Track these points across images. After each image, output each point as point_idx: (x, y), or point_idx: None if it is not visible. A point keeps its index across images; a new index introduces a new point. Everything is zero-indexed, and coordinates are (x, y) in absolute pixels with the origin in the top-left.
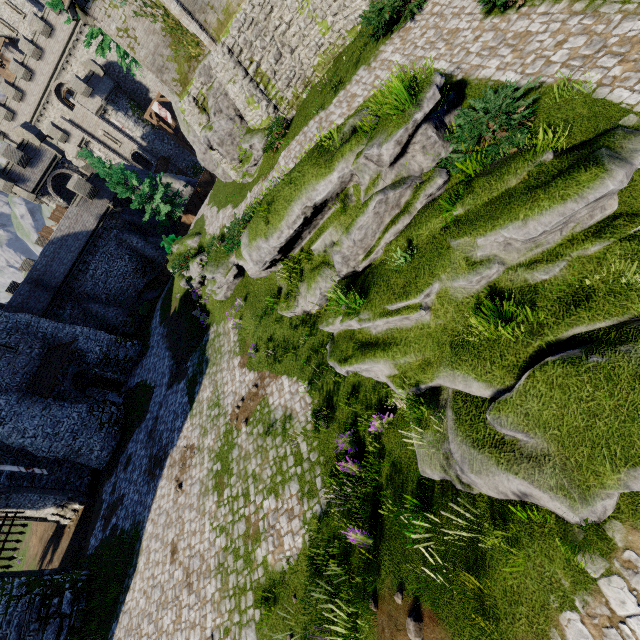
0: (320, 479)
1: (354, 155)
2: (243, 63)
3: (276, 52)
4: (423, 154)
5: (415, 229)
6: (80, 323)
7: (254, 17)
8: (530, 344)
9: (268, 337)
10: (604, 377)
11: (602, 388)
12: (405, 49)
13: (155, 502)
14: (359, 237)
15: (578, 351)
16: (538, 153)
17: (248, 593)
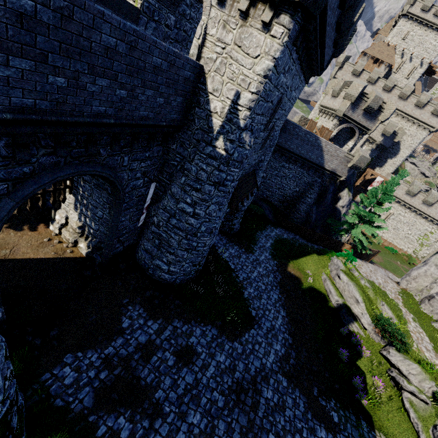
0: None
1: None
2: None
3: None
4: None
5: None
6: None
7: None
8: None
9: None
10: None
11: None
12: None
13: None
14: None
15: None
16: None
17: None
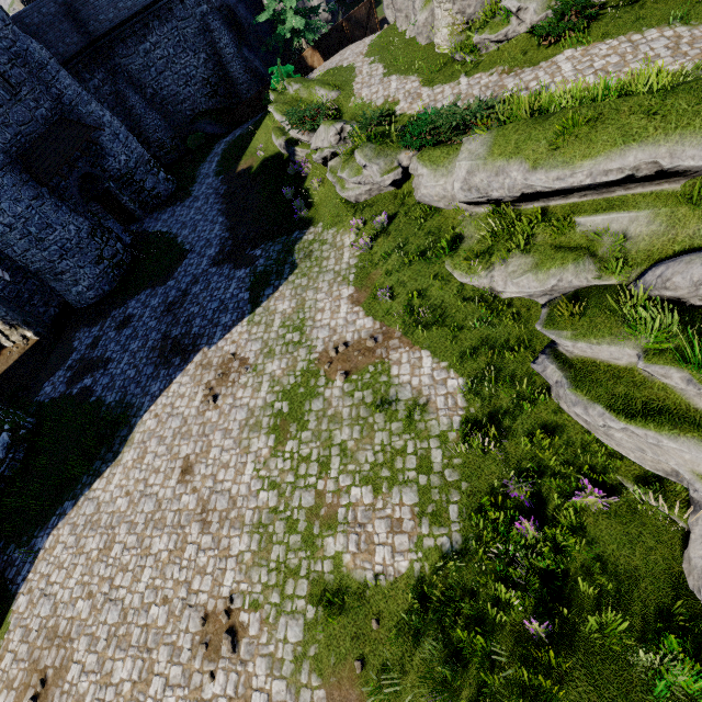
0: (457, 509)
1: None
2: None
3: None
4: None
5: None
6: (106, 108)
7: None
8: None
9: (421, 291)
10: None
11: None
12: None
13: (166, 396)
14: None
15: None
16: None
17: (301, 580)
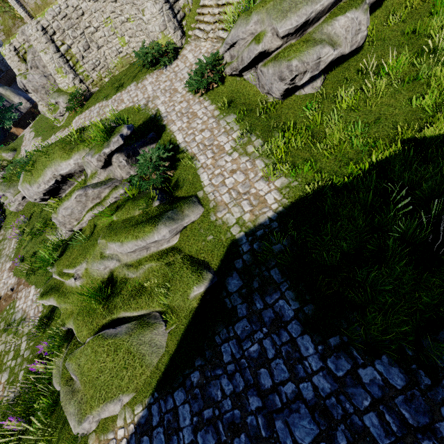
0: (23, 372)
1: (85, 152)
2: (55, 41)
3: (85, 43)
4: (120, 169)
5: (98, 219)
6: None
7: (68, 13)
8: (105, 318)
9: (31, 253)
10: (114, 349)
11: (111, 356)
12: (155, 85)
13: None
14: (67, 213)
15: (114, 330)
16: (151, 200)
17: None
